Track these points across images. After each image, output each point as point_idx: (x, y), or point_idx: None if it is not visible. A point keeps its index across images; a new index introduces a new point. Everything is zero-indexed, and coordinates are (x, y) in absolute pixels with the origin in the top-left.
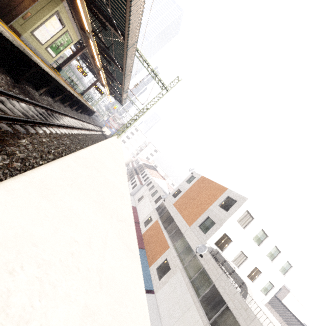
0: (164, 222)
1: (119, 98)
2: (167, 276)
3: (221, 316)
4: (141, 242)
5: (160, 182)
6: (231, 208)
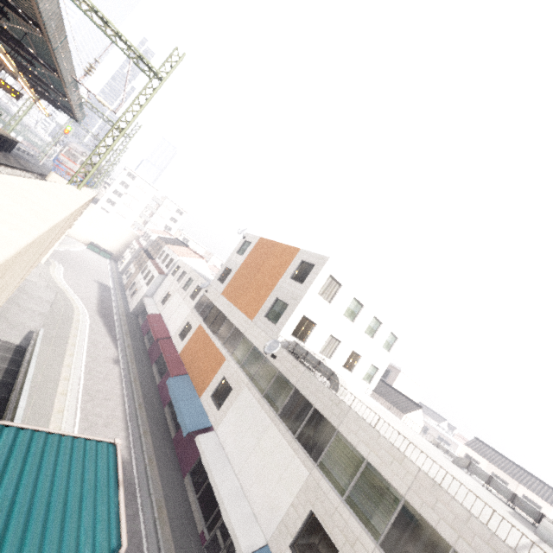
0: (212, 325)
1: (66, 107)
2: (229, 401)
3: (309, 423)
4: (180, 366)
5: (195, 263)
6: (308, 276)
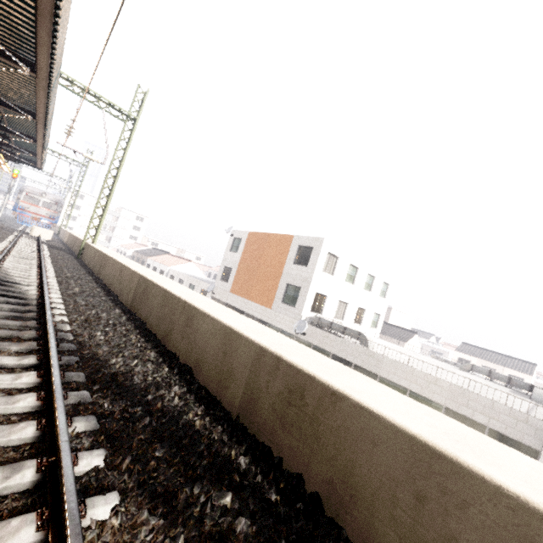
0: None
1: (24, 158)
2: None
3: None
4: None
5: (185, 268)
6: (310, 259)
